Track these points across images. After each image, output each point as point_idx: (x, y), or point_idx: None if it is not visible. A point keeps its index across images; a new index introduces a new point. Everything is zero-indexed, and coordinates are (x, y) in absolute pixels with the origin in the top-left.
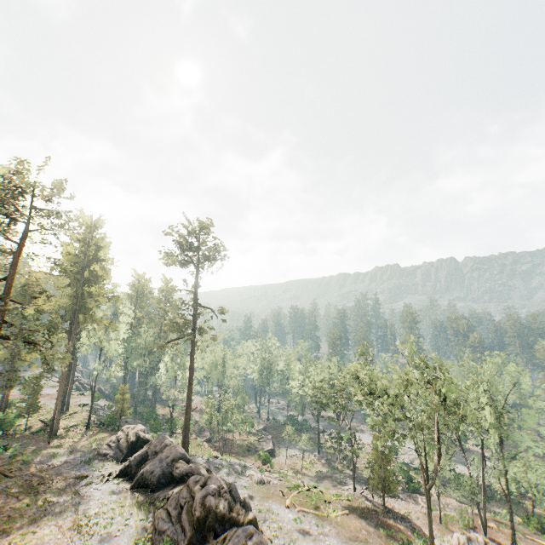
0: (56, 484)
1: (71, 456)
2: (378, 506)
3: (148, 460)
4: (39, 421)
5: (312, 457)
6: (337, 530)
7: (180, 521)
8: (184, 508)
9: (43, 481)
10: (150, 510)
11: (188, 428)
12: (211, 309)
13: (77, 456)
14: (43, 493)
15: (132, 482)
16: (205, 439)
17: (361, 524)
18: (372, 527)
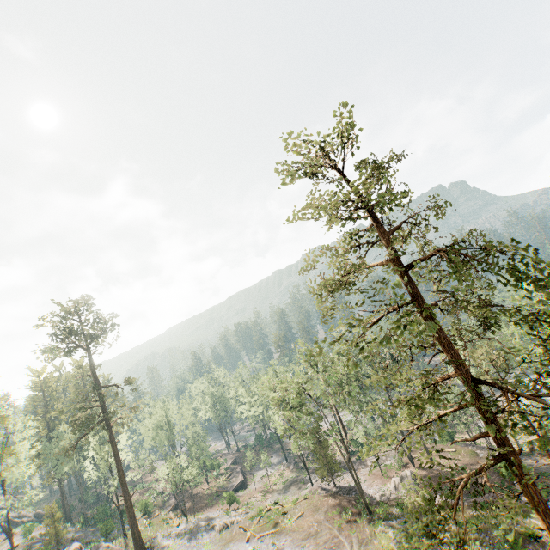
0: None
1: None
2: (331, 490)
3: None
4: None
5: (281, 468)
6: (292, 538)
7: None
8: None
9: None
10: None
11: (133, 516)
12: (116, 385)
13: None
14: None
15: None
16: (170, 509)
17: (313, 519)
18: (323, 516)
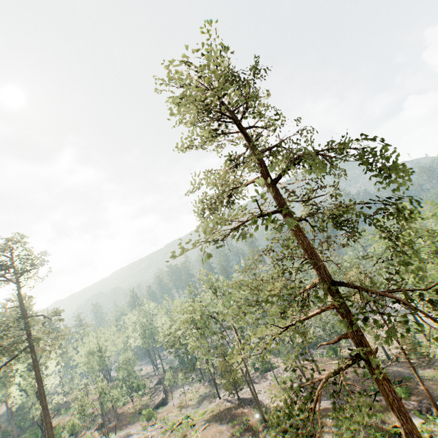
0: None
1: None
2: (235, 402)
3: None
4: None
5: (198, 385)
6: None
7: None
8: None
9: None
10: None
11: (52, 437)
12: (42, 315)
13: None
14: None
15: None
16: (96, 427)
17: (217, 429)
18: (225, 425)
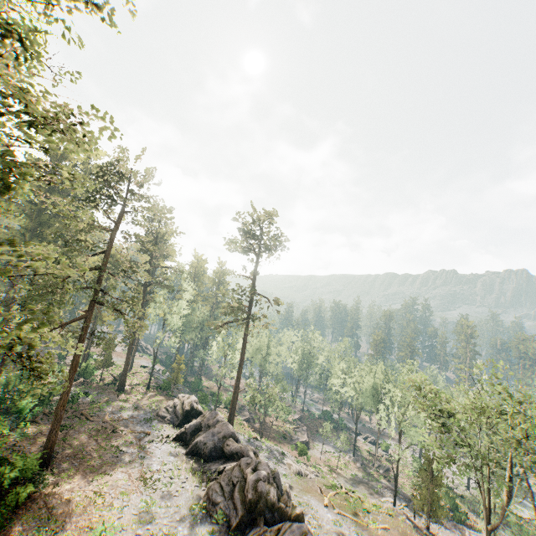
0: (125, 436)
1: (136, 412)
2: (421, 528)
3: (201, 431)
4: (110, 375)
5: (346, 458)
6: None
7: (232, 498)
8: (236, 487)
9: (115, 430)
10: (203, 479)
11: (235, 407)
12: (267, 298)
13: (141, 413)
14: (115, 441)
15: (186, 448)
16: (245, 418)
17: None
18: None
